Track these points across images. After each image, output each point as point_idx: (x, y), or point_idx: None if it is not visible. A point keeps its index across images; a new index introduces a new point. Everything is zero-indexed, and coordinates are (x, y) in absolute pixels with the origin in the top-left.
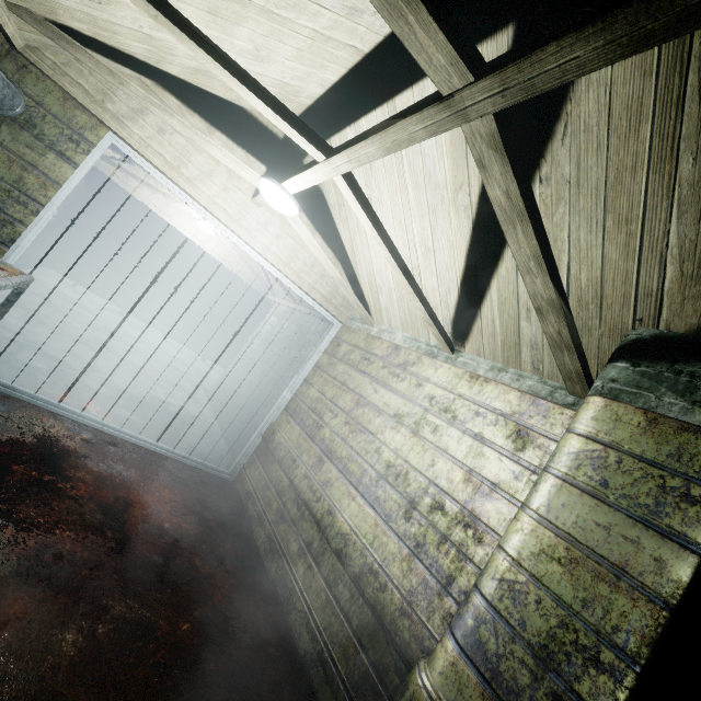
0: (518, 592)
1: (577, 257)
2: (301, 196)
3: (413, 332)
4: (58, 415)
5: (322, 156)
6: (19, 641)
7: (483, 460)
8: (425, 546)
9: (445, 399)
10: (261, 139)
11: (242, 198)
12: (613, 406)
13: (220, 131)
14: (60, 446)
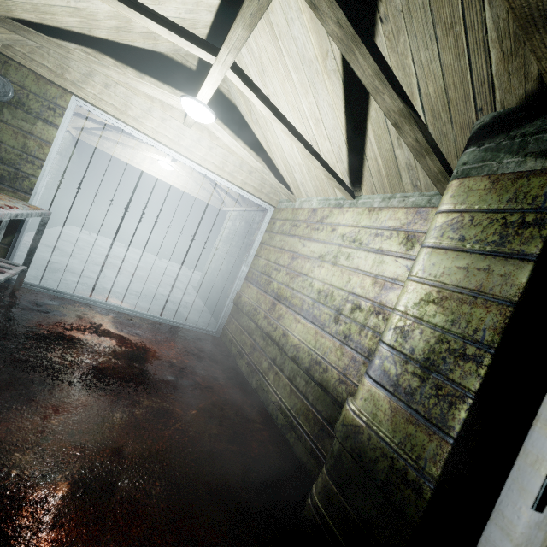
0: (407, 331)
1: (423, 76)
2: (220, 113)
3: (324, 194)
4: (91, 305)
5: (212, 57)
6: (86, 416)
7: (384, 265)
8: (350, 335)
9: (352, 233)
10: (179, 74)
11: (177, 124)
12: (465, 182)
13: (149, 76)
14: (95, 321)
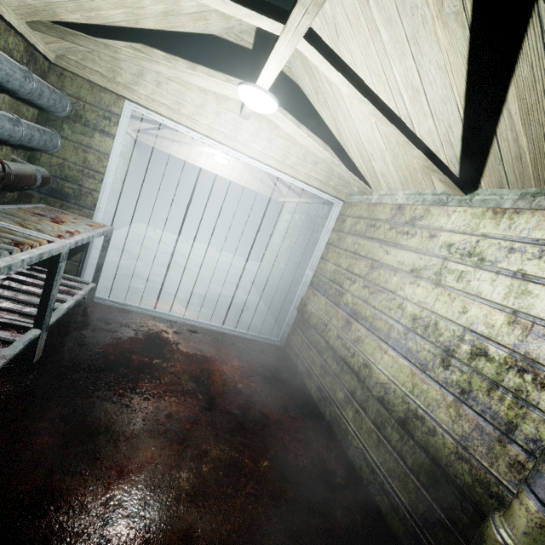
0: None
1: None
2: (280, 96)
3: (415, 187)
4: (156, 317)
5: (279, 25)
6: (151, 479)
7: (530, 299)
8: (472, 392)
9: (465, 243)
10: (234, 57)
11: (232, 117)
12: None
13: (201, 65)
14: (160, 338)
